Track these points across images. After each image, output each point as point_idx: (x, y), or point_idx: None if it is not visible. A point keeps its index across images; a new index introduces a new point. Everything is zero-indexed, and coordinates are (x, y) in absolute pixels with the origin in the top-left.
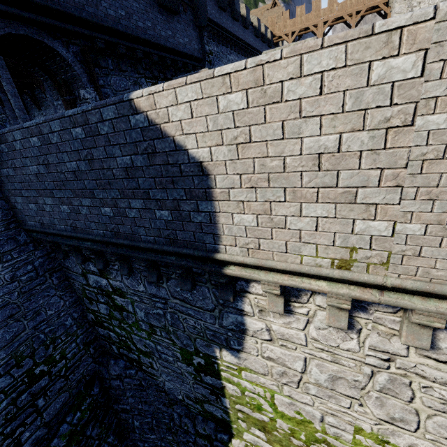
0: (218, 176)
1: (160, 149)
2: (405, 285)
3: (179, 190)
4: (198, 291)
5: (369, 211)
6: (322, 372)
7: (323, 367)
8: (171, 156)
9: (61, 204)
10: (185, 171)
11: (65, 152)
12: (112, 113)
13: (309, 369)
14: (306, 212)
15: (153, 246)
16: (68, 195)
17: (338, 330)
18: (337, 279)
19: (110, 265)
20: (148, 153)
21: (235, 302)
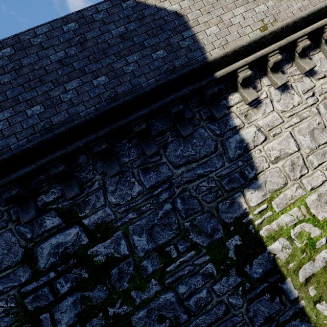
0: (188, 14)
1: (147, 14)
2: (288, 21)
3: (167, 32)
4: (196, 138)
5: (255, 3)
6: (304, 136)
7: (302, 130)
8: (156, 15)
9: (30, 106)
10: (168, 19)
11: (50, 47)
12: (106, 6)
13: (299, 141)
14: (236, 14)
15: (157, 83)
16: (45, 89)
17: (285, 94)
18: (268, 36)
19: (84, 189)
20: (139, 19)
21: (227, 123)
